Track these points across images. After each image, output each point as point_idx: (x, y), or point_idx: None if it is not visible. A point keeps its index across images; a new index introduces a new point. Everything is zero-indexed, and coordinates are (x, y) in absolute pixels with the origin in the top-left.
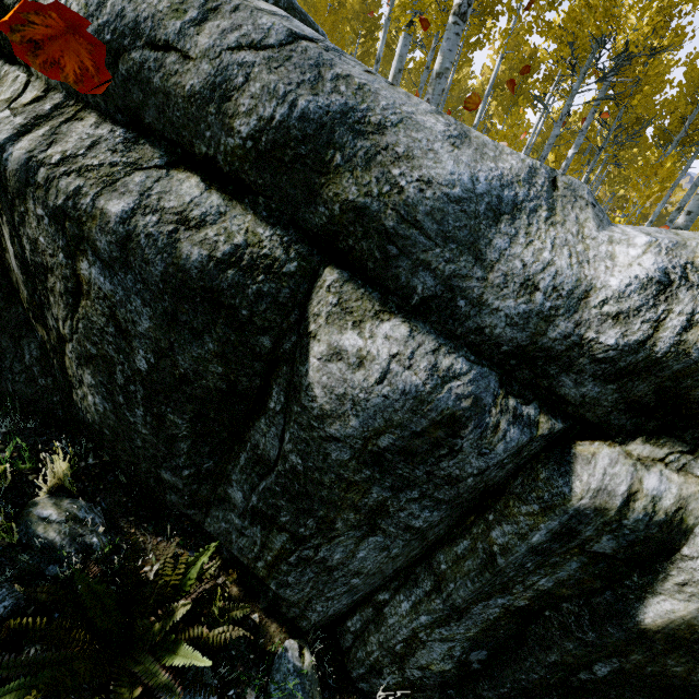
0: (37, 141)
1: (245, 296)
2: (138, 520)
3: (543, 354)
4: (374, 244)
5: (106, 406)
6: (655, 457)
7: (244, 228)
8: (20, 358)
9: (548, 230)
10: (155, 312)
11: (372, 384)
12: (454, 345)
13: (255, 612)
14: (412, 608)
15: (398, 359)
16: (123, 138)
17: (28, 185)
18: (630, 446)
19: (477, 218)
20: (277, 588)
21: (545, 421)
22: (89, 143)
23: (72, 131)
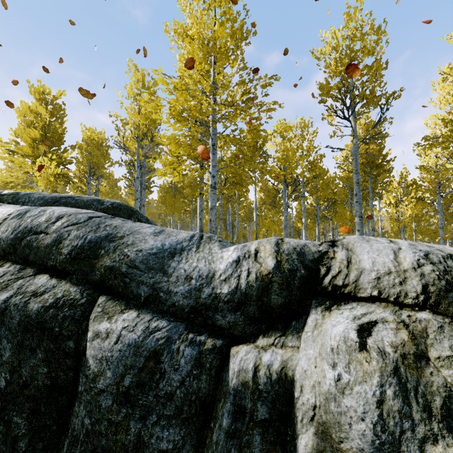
0: None
1: (57, 320)
2: None
3: (203, 307)
4: (119, 280)
5: None
6: (270, 343)
7: (63, 290)
8: None
9: (196, 255)
10: (13, 345)
11: (113, 345)
12: (162, 315)
13: None
14: None
15: (127, 328)
16: (19, 268)
17: None
18: (258, 342)
19: (163, 258)
20: None
21: (211, 341)
22: (2, 274)
23: None
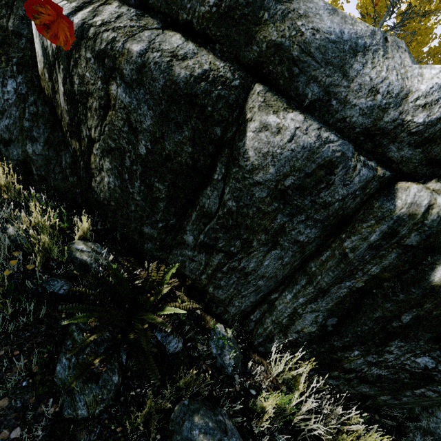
0: (86, 14)
1: (210, 98)
2: (128, 259)
3: (380, 132)
4: (285, 67)
5: (116, 183)
6: None
7: (208, 61)
8: (59, 163)
9: (384, 62)
10: (155, 113)
11: (286, 143)
12: (328, 128)
13: (197, 309)
14: (293, 297)
15: (299, 130)
16: (135, 13)
17: (83, 38)
18: (428, 184)
19: (344, 53)
20: (214, 289)
21: (380, 169)
22: (116, 16)
23: (105, 10)
